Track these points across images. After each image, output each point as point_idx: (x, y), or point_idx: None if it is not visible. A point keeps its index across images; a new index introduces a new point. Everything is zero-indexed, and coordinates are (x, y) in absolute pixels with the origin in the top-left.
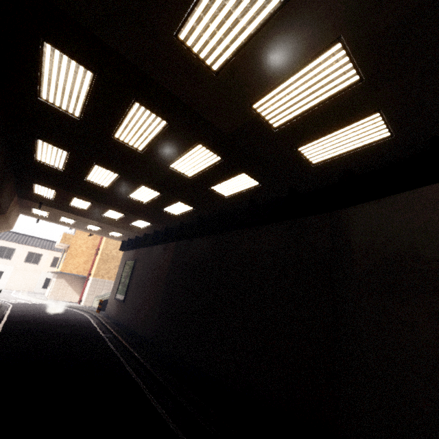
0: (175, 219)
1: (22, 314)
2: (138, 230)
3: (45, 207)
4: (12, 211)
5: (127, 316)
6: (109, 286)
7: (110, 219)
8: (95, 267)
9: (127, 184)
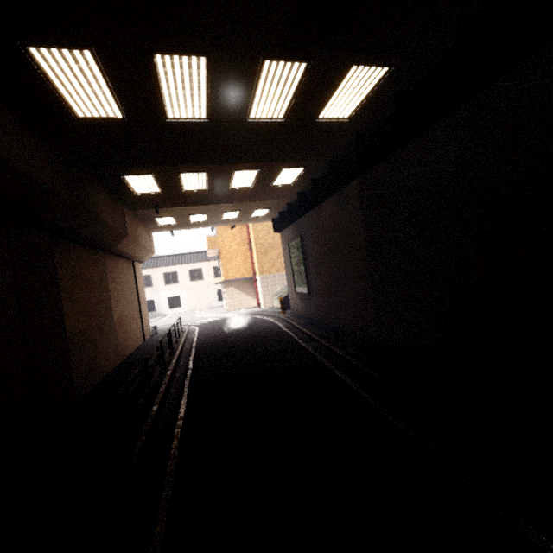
0: (346, 133)
1: (208, 338)
2: (287, 190)
3: (164, 210)
4: (136, 231)
5: (323, 311)
6: (281, 280)
7: (243, 189)
8: (256, 263)
9: (233, 79)
